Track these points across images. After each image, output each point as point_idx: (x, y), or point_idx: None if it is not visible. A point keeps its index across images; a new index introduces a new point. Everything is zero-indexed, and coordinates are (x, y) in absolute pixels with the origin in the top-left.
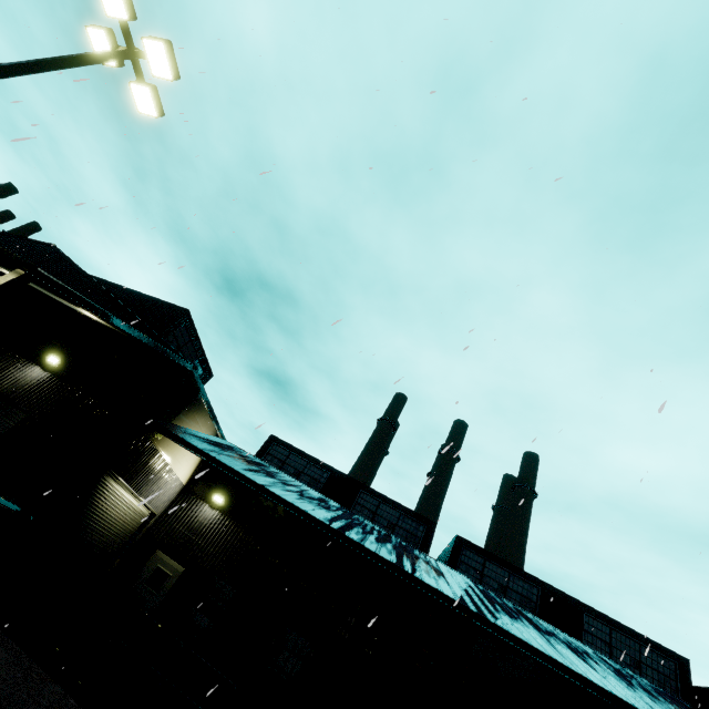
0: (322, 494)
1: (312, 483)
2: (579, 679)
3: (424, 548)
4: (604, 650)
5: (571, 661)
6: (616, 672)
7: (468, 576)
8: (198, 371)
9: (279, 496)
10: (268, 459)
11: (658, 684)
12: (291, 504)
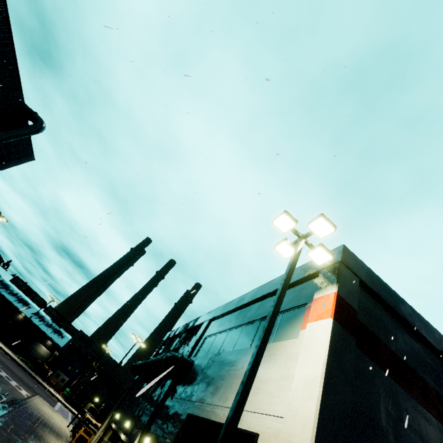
0: (24, 291)
1: (23, 288)
2: (30, 319)
3: (41, 306)
4: (65, 328)
5: (33, 319)
6: (48, 324)
7: (47, 312)
8: (0, 261)
9: (2, 293)
10: (14, 281)
11: (71, 333)
12: (3, 295)
